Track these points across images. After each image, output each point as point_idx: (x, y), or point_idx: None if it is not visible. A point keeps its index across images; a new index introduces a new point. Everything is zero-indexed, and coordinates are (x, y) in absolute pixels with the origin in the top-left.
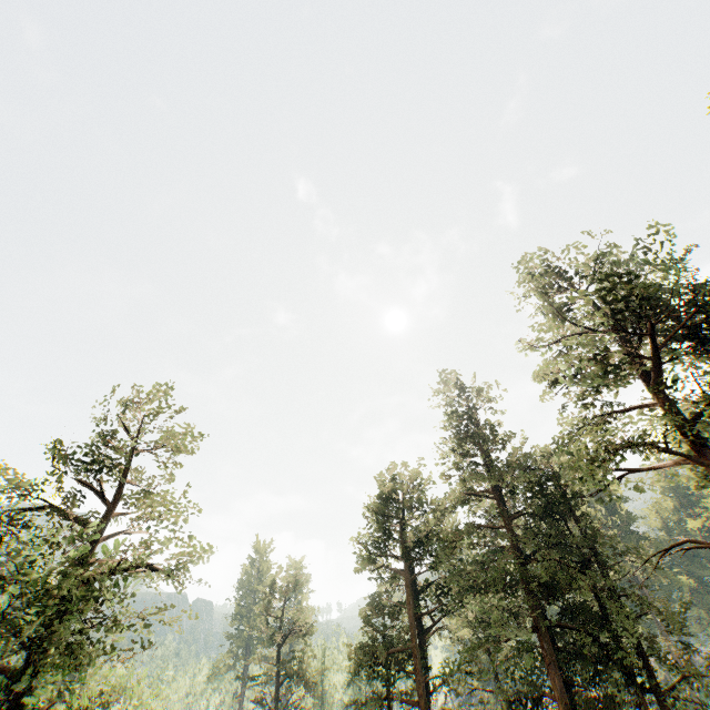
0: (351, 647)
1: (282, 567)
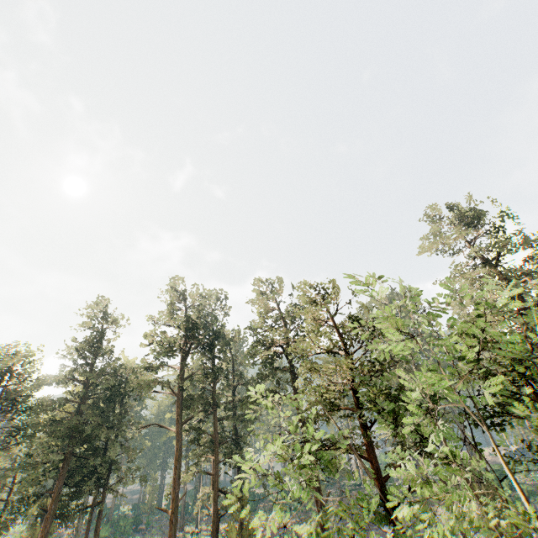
0: None
1: None
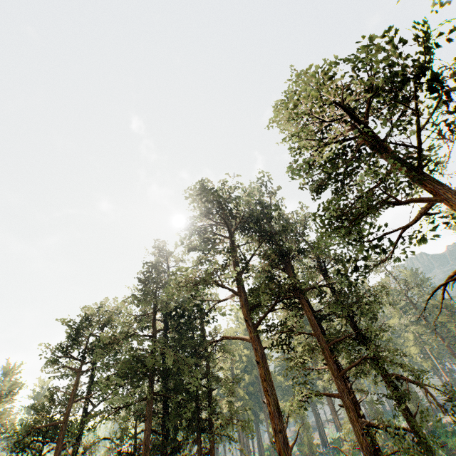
0: (15, 430)
1: (1, 378)
